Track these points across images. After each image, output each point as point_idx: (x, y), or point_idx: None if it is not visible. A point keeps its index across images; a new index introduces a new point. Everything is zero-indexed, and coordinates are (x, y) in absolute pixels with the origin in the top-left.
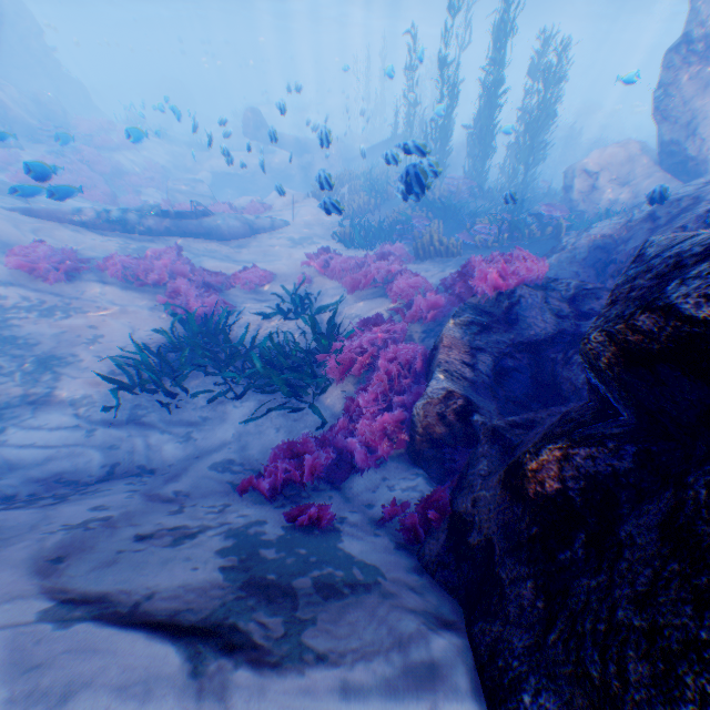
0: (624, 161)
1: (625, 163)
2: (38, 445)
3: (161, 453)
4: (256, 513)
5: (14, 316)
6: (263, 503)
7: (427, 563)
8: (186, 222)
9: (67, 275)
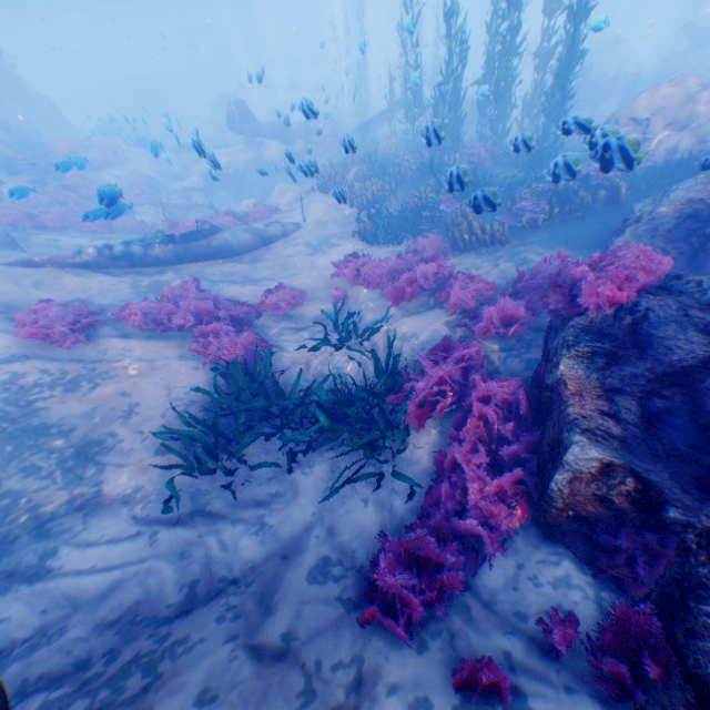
0: (679, 100)
1: (681, 102)
2: (99, 568)
3: (239, 553)
4: (404, 676)
5: (38, 397)
6: (397, 642)
7: None
8: (194, 244)
9: (83, 335)
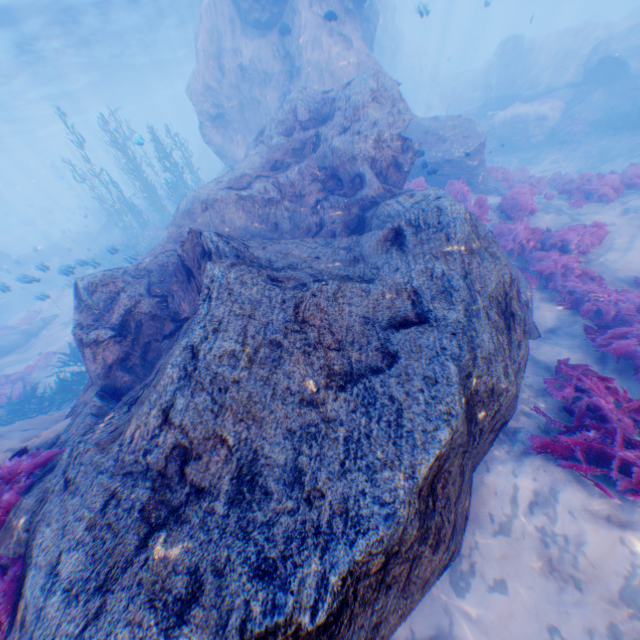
0: None
1: None
2: None
3: None
4: None
5: None
6: None
7: None
8: None
9: None
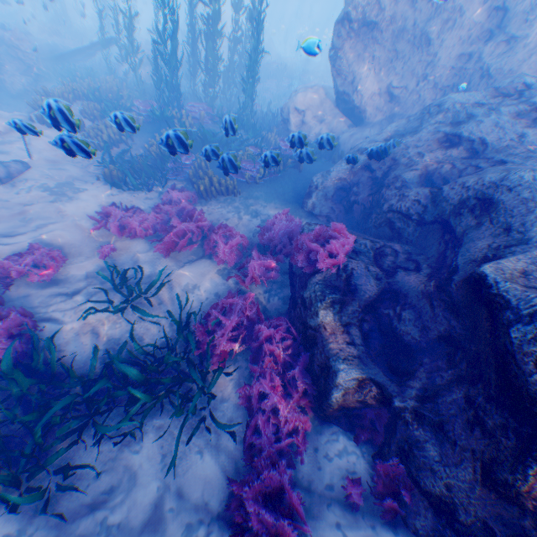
0: (319, 103)
1: (319, 105)
2: None
3: None
4: None
5: None
6: None
7: None
8: None
9: None
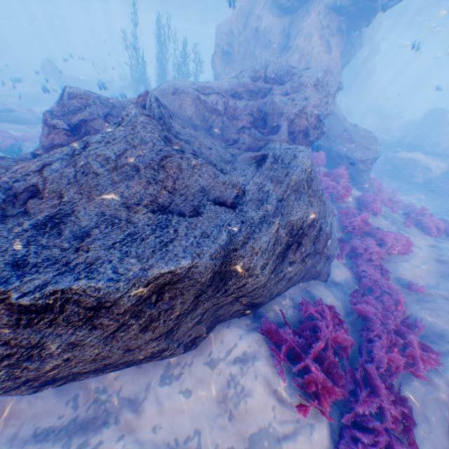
0: None
1: None
2: None
3: None
4: None
5: None
6: None
7: None
8: (0, 114)
9: None
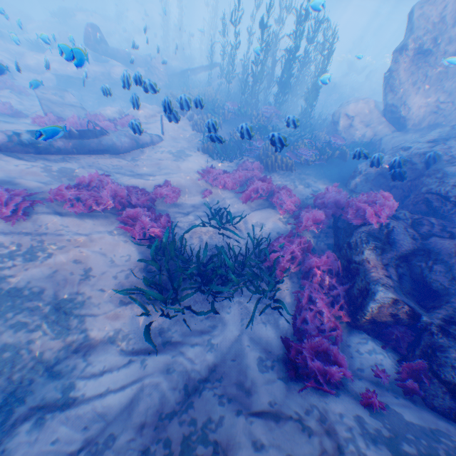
0: (367, 112)
1: (367, 113)
2: (114, 390)
3: (203, 364)
4: (340, 408)
5: None
6: (323, 394)
7: (443, 412)
8: (88, 141)
9: (24, 212)
